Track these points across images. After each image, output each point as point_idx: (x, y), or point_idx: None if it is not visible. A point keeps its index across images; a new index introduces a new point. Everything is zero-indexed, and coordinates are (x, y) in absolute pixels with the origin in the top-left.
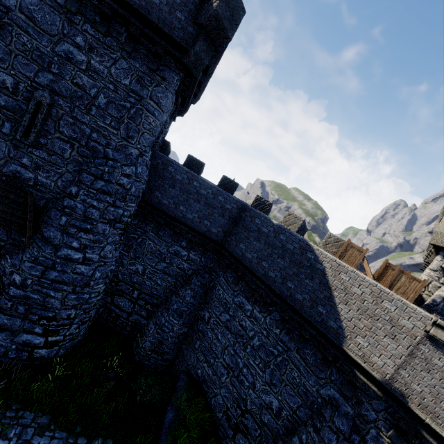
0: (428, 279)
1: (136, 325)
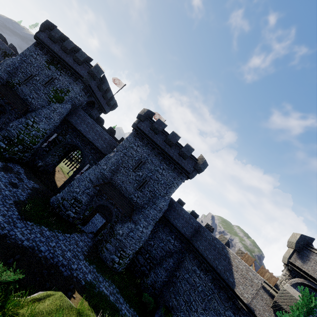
0: (281, 279)
1: (143, 272)
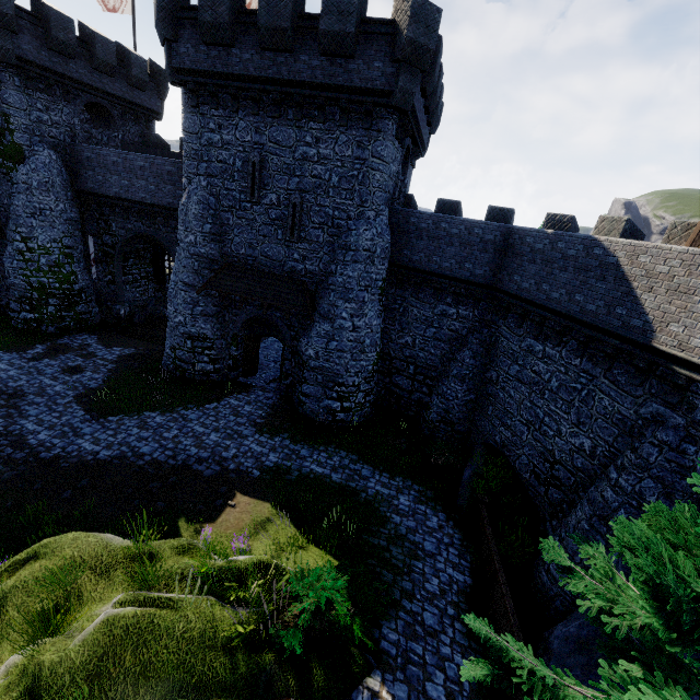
0: None
1: (420, 404)
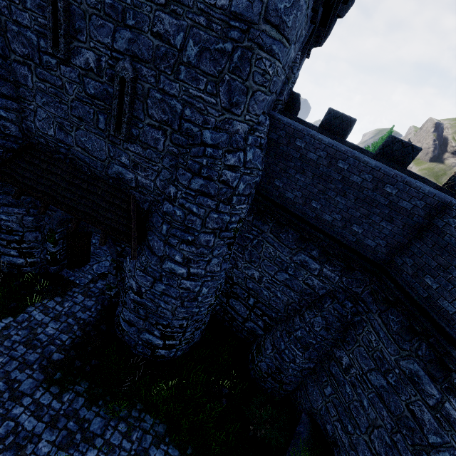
0: None
1: (252, 332)
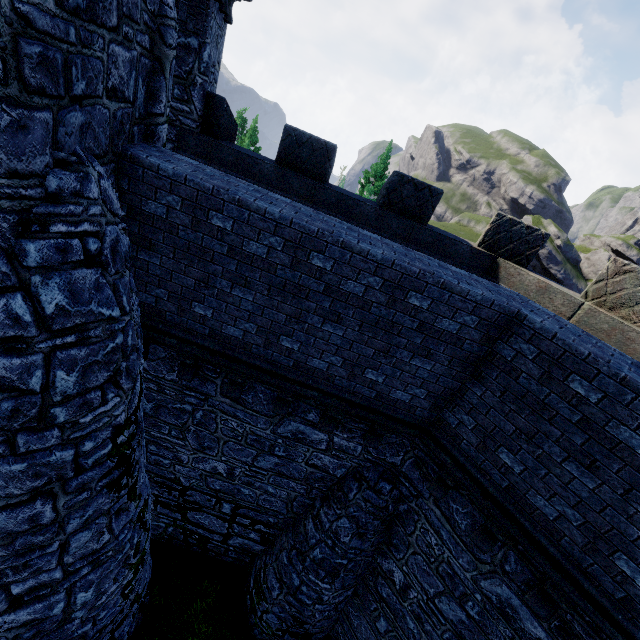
0: None
1: (244, 550)
